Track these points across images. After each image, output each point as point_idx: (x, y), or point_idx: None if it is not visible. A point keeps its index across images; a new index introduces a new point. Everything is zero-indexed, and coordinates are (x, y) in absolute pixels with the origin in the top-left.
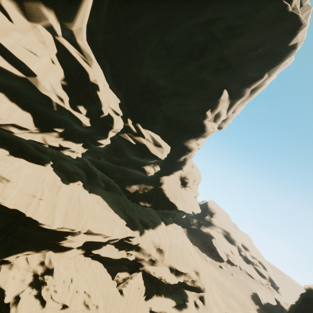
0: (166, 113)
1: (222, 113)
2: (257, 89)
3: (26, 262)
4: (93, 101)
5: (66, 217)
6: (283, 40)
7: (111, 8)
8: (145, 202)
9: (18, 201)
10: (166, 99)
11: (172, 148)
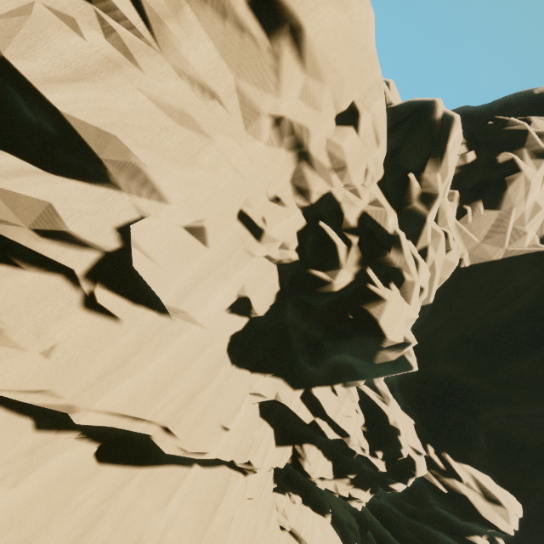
0: (491, 425)
1: None
2: None
3: None
4: (392, 445)
5: None
6: None
7: None
8: None
9: None
10: (485, 405)
11: (526, 501)
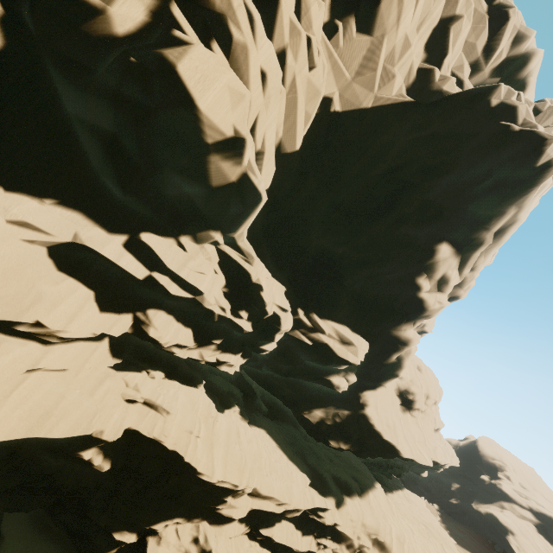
0: (354, 288)
1: (450, 276)
2: (507, 229)
3: (176, 536)
4: (256, 303)
5: (226, 465)
6: (523, 163)
7: (269, 194)
8: (338, 440)
9: (178, 440)
10: (350, 271)
11: (373, 343)
